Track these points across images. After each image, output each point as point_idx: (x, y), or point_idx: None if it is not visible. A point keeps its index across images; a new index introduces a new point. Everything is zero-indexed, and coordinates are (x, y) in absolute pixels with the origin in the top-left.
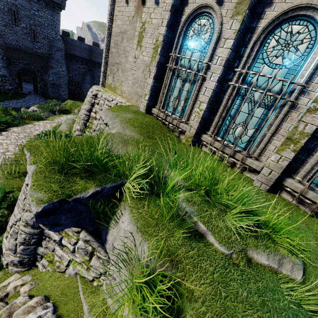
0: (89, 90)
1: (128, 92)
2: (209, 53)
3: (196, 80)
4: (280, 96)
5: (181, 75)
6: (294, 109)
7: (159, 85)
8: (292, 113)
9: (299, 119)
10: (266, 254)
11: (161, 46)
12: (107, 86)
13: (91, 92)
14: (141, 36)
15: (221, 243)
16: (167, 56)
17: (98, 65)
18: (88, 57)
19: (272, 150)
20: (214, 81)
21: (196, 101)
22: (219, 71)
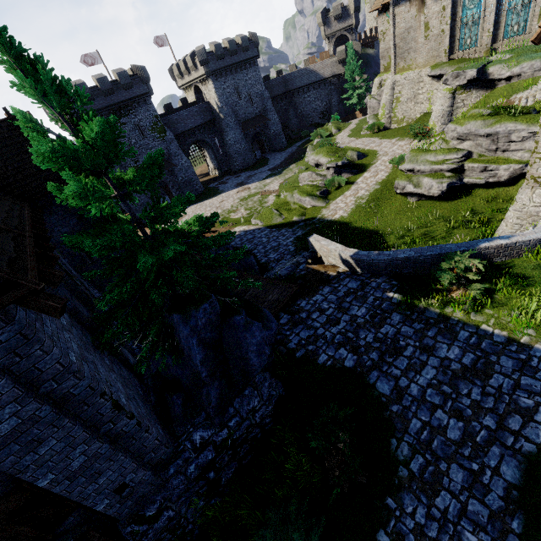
0: (387, 82)
1: (424, 61)
2: (484, 5)
3: (478, 22)
4: (529, 2)
5: (467, 25)
6: (538, 2)
7: (452, 40)
8: (538, 4)
9: (540, 6)
10: (539, 49)
11: (450, 19)
12: (399, 70)
13: (390, 82)
14: (427, 22)
15: (524, 54)
16: (453, 22)
17: (297, 91)
18: (285, 90)
19: (536, 24)
20: (493, 16)
21: (483, 31)
22: (494, 10)
